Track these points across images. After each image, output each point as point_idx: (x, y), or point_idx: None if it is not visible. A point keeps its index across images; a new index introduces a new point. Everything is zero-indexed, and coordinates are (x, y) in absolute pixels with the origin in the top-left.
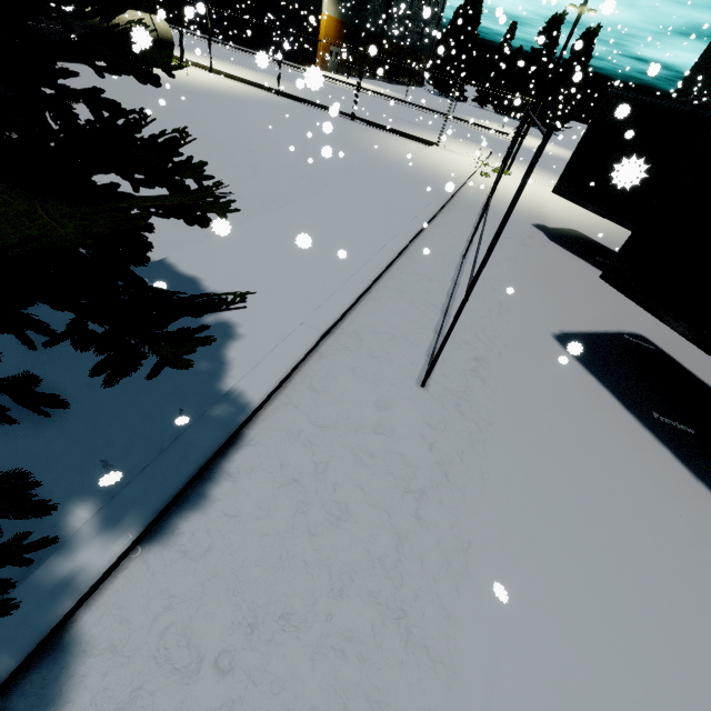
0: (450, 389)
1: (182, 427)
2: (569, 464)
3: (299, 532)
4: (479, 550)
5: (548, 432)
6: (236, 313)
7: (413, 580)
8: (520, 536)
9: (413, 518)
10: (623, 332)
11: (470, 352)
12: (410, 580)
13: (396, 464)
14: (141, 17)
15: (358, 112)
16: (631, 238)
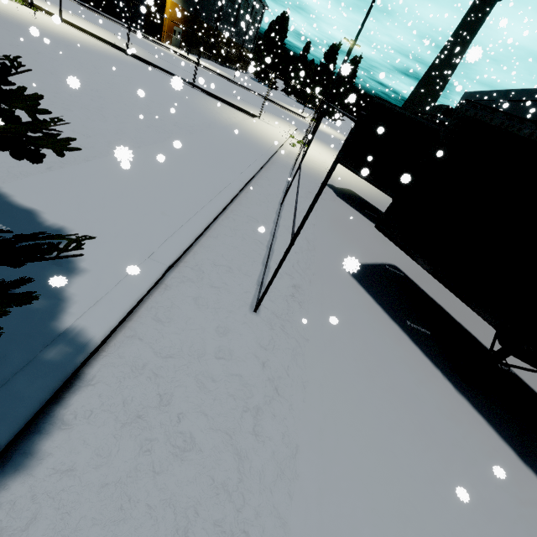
0: (276, 313)
1: (5, 376)
2: (361, 367)
3: (142, 474)
4: (304, 453)
5: (346, 342)
6: None
7: (254, 498)
8: (333, 433)
9: (251, 435)
10: (385, 264)
11: (289, 281)
12: (251, 498)
13: (235, 386)
14: None
15: (197, 82)
16: (394, 201)
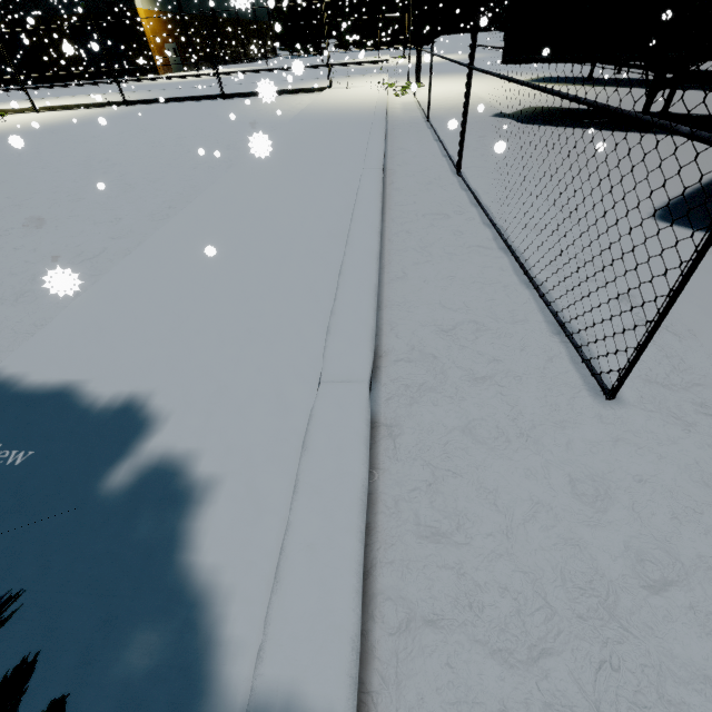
0: (653, 377)
1: None
2: None
3: None
4: None
5: None
6: (175, 430)
7: None
8: None
9: None
10: None
11: (604, 293)
12: None
13: None
14: None
15: (226, 90)
16: None
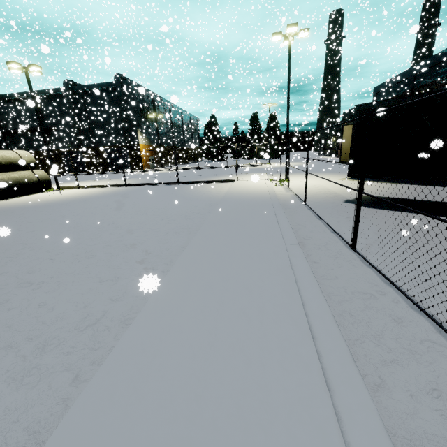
0: None
1: None
2: None
3: None
4: None
5: None
6: None
7: None
8: None
9: None
10: None
11: None
12: None
13: None
14: (25, 173)
15: (179, 180)
16: None
